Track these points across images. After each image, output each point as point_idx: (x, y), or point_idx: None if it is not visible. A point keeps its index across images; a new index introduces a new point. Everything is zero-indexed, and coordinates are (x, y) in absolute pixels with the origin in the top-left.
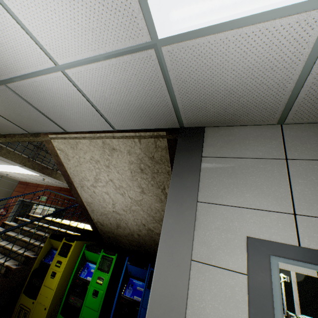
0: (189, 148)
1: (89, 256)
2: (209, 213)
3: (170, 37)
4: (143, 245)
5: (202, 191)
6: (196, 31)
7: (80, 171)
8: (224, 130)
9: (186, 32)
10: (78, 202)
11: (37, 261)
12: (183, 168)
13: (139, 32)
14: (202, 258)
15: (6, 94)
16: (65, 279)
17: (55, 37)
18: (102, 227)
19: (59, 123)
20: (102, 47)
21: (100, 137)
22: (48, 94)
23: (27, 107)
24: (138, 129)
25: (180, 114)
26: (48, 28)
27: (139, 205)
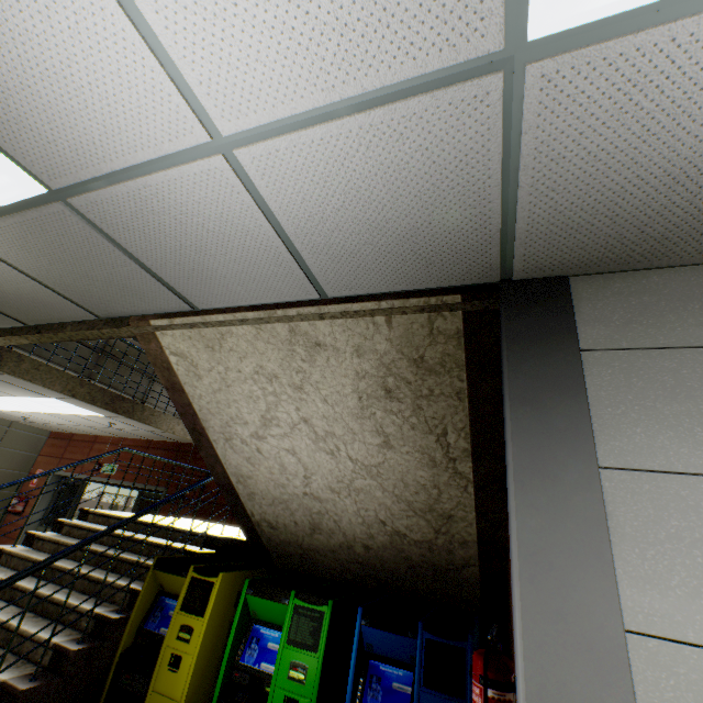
0: (540, 331)
1: (258, 610)
2: (641, 497)
3: (559, 33)
4: (376, 571)
5: (603, 439)
6: (644, 11)
7: (225, 402)
8: (622, 281)
9: (613, 16)
10: (216, 476)
11: (128, 628)
12: (535, 383)
13: (476, 26)
14: (653, 623)
15: (62, 225)
16: (204, 671)
17: (232, 57)
18: (273, 533)
19: (184, 290)
20: (354, 79)
21: (284, 318)
22: (172, 217)
23: (110, 254)
24: (386, 294)
25: (512, 248)
26: (218, 34)
27: (373, 477)
